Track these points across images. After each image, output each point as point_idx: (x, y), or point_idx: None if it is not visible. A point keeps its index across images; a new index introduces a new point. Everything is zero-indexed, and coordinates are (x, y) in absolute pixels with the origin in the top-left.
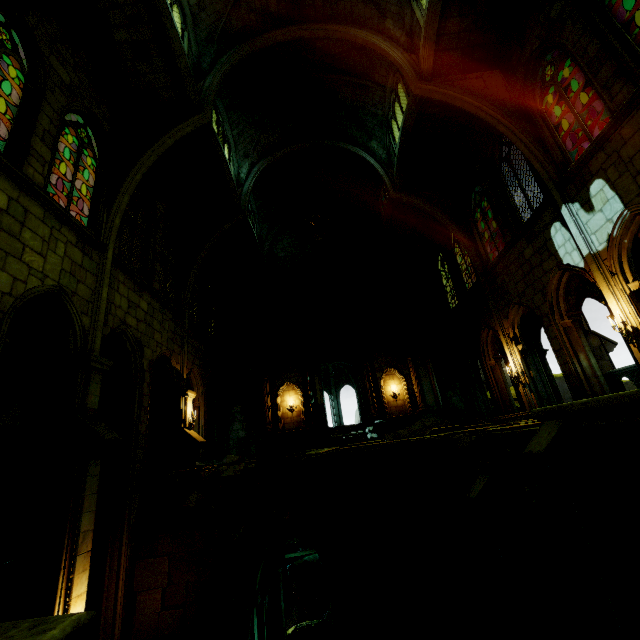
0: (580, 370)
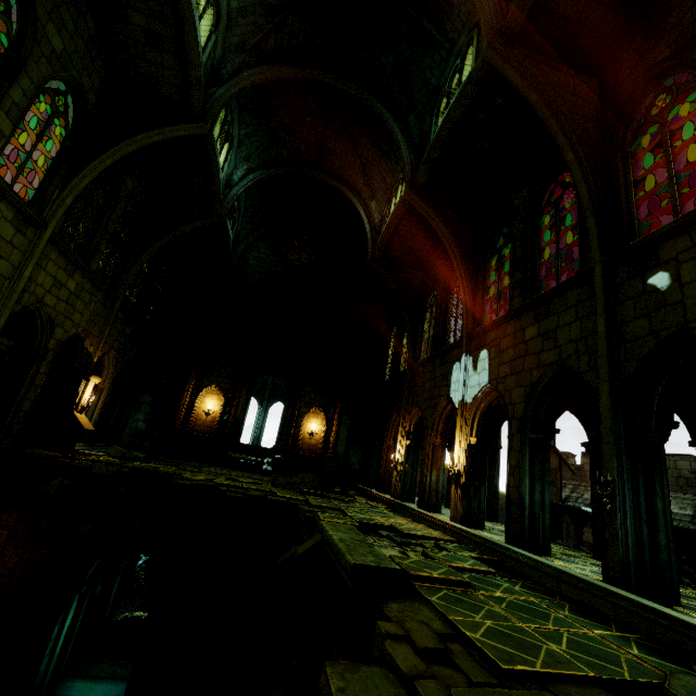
0: (429, 482)
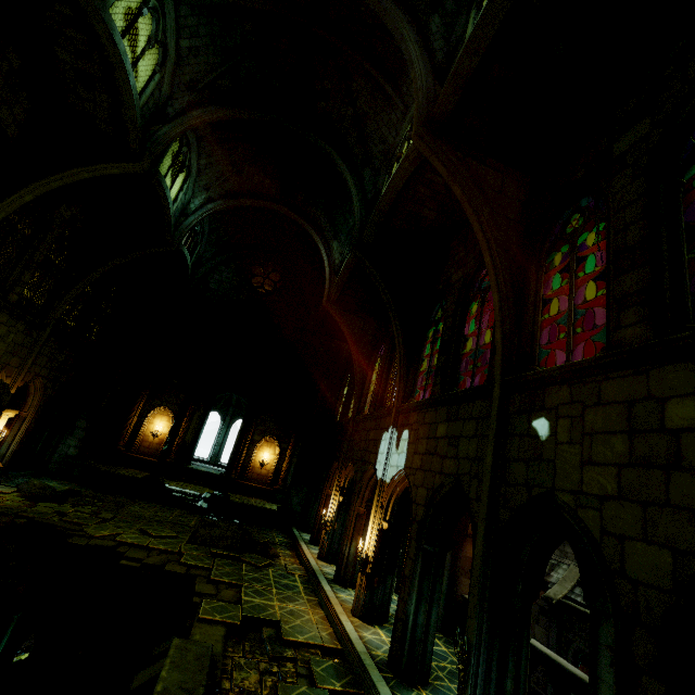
0: (347, 553)
